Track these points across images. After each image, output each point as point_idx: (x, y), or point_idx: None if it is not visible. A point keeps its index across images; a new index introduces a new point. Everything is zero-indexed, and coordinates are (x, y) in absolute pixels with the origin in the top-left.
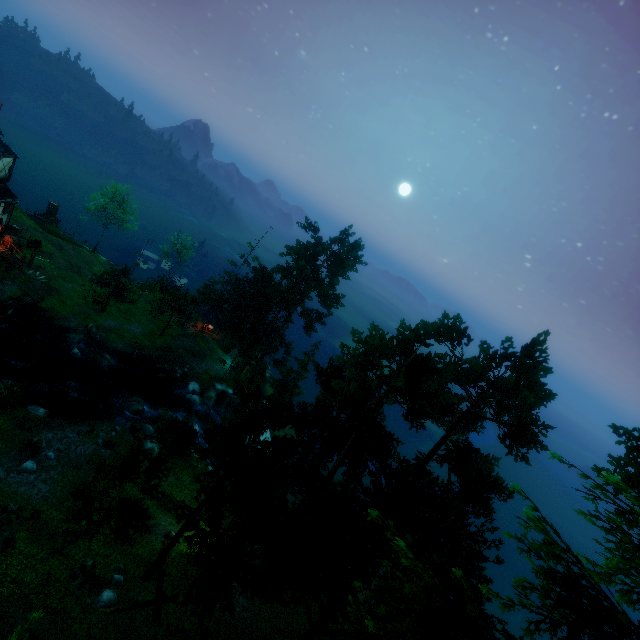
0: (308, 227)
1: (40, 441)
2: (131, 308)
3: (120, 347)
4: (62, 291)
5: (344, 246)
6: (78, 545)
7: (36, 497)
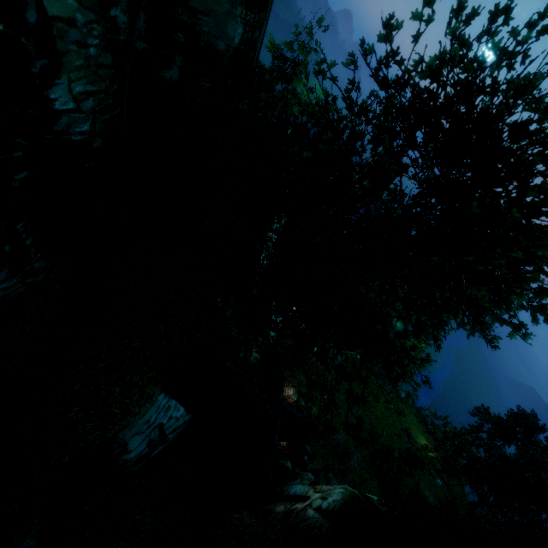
0: None
1: None
2: None
3: None
4: None
5: None
6: None
7: None
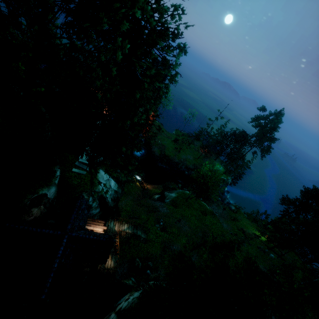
0: (261, 109)
1: (212, 210)
2: (183, 148)
3: (191, 167)
4: (166, 146)
5: (276, 116)
6: (249, 241)
7: (227, 228)
